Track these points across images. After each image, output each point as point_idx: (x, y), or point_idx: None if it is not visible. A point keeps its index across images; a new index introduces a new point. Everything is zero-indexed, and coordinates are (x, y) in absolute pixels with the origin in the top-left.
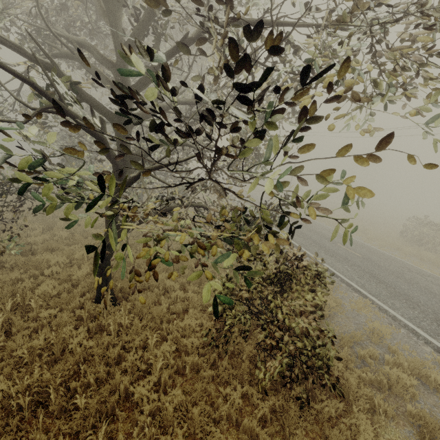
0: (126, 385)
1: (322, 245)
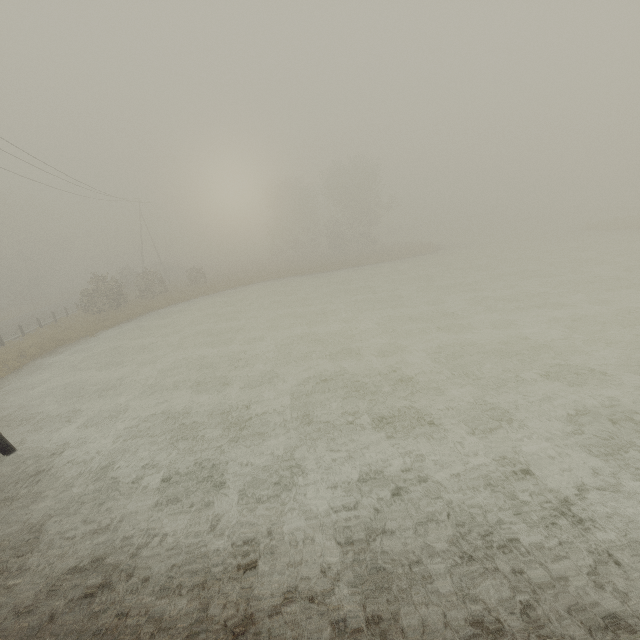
0: None
1: None
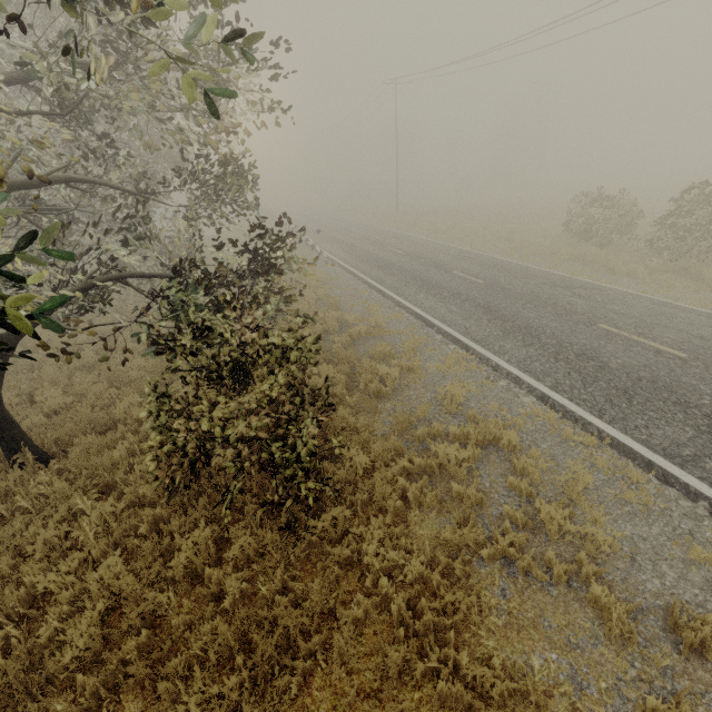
0: (41, 574)
1: (426, 281)
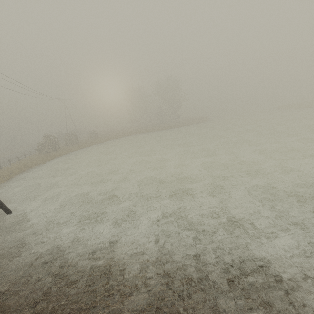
0: None
1: None
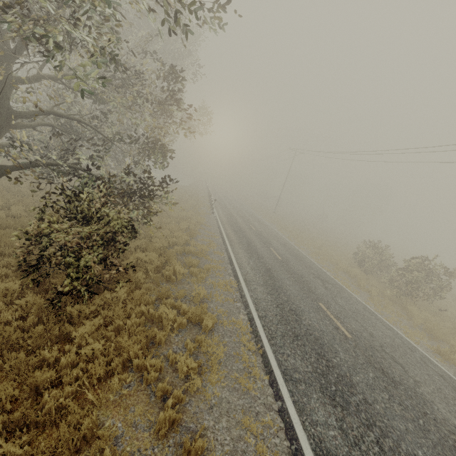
0: None
1: (251, 245)
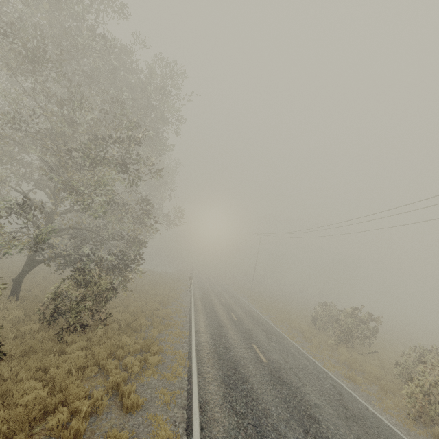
0: None
1: (213, 311)
